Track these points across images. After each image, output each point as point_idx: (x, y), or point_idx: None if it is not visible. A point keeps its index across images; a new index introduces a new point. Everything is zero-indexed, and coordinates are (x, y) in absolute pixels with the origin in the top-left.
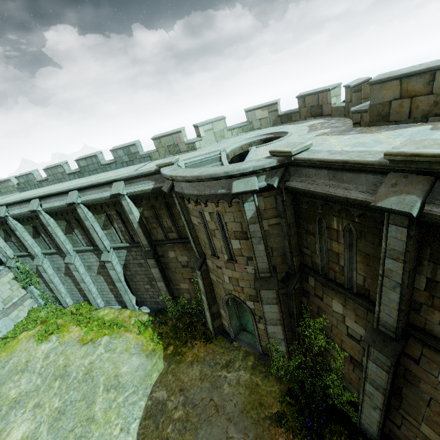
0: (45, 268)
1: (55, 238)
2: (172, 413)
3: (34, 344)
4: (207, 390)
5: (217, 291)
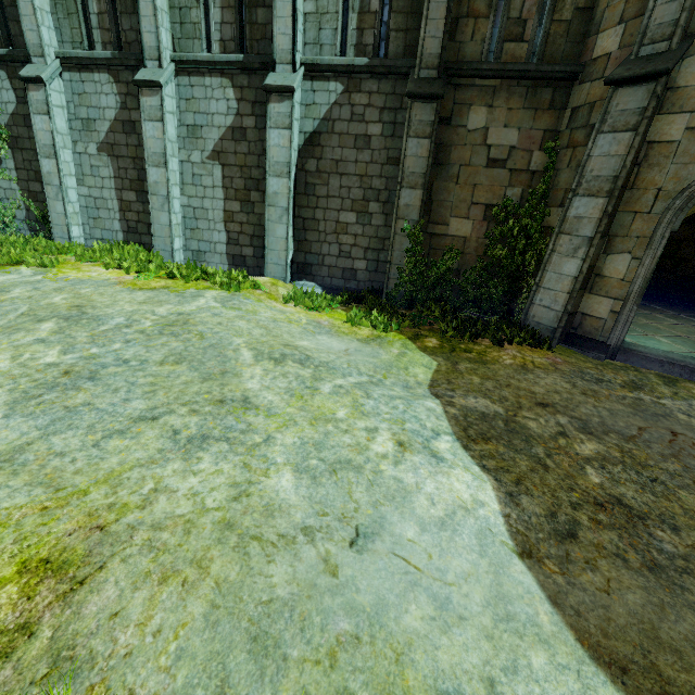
0: (51, 102)
1: None
2: (560, 444)
3: None
4: (635, 415)
5: (652, 181)
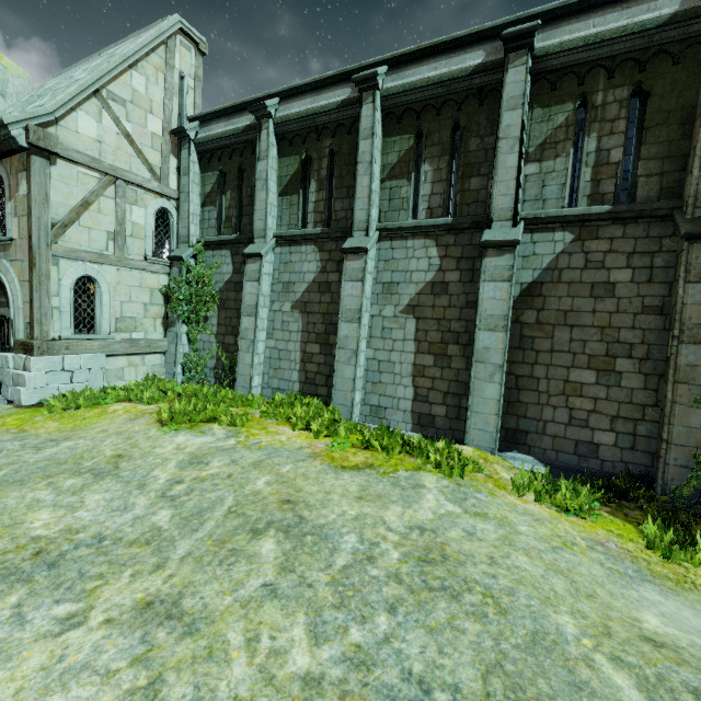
0: (262, 271)
1: (358, 177)
2: None
3: (148, 427)
4: None
5: None
